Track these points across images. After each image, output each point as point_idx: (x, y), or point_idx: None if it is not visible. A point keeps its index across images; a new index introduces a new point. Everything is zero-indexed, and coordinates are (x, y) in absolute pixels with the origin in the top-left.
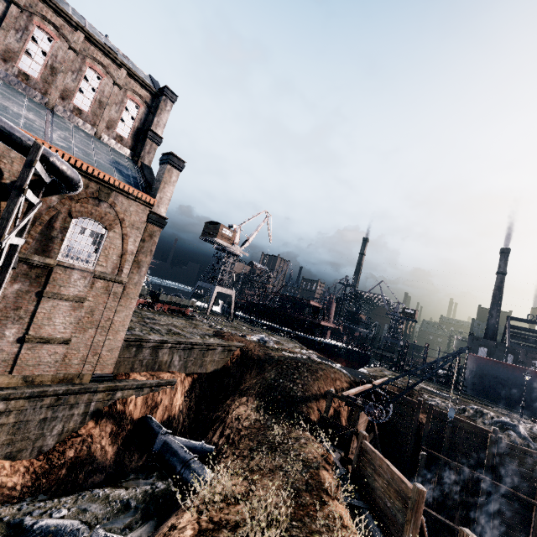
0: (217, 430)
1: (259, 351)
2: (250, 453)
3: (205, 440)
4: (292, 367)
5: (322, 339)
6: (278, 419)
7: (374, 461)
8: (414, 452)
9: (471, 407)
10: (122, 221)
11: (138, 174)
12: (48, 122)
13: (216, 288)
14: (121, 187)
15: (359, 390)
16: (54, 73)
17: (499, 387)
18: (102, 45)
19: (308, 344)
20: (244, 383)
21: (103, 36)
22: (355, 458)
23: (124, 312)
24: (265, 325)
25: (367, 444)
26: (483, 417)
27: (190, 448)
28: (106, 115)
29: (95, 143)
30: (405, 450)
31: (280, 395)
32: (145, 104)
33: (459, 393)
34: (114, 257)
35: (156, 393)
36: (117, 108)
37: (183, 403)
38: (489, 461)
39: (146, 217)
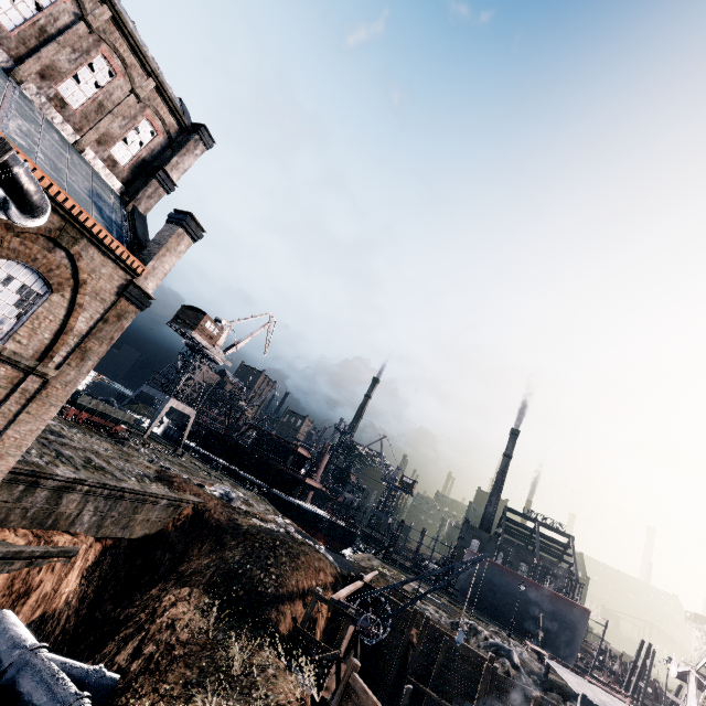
0: (128, 642)
1: (222, 513)
2: (185, 691)
3: (97, 659)
4: (267, 546)
5: (301, 502)
6: (235, 631)
7: (364, 705)
8: (396, 683)
9: (465, 621)
10: (83, 283)
11: (125, 221)
12: (6, 101)
13: (171, 401)
14: (100, 236)
15: (350, 591)
16: (44, 38)
17: (491, 594)
18: (134, 38)
19: (281, 507)
20: (187, 561)
21: (132, 23)
22: (336, 699)
23: (30, 424)
24: (227, 469)
25: (358, 678)
26: (477, 636)
27: (77, 678)
28: (103, 125)
29: (72, 156)
30: (386, 679)
31: (244, 590)
32: (167, 134)
33: (473, 611)
34: (47, 333)
35: (35, 570)
36: (123, 123)
37: (76, 588)
38: (480, 700)
39: (122, 288)
